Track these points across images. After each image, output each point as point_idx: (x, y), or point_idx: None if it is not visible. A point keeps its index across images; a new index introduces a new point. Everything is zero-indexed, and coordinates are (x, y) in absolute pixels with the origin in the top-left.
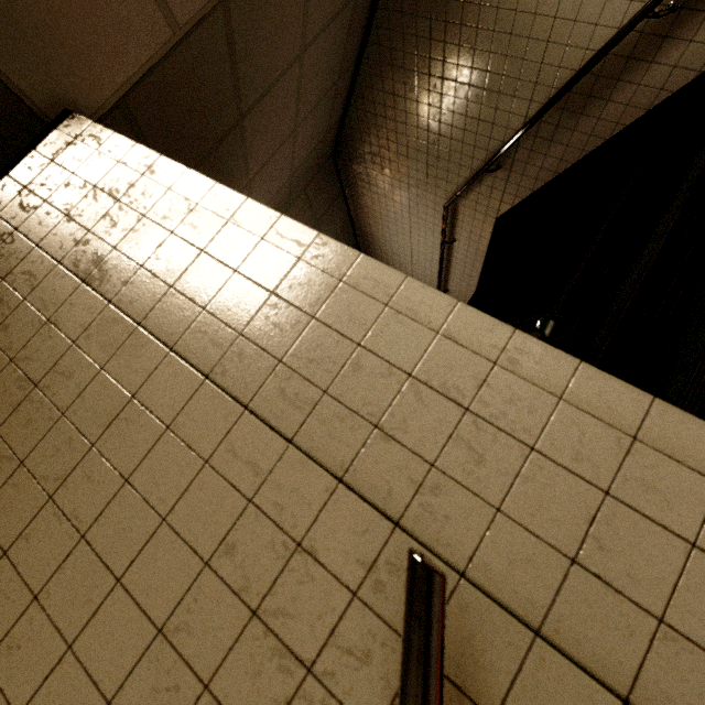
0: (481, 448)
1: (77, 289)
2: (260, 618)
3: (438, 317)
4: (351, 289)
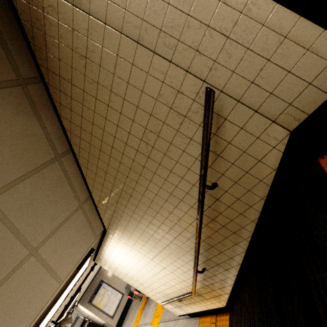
0: (231, 52)
1: (73, 10)
2: (172, 109)
3: None
4: None
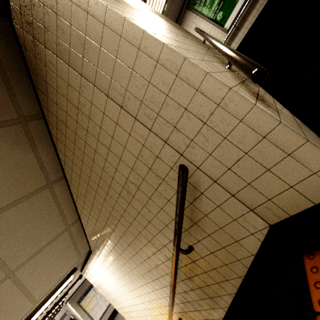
0: (208, 137)
1: (68, 70)
2: (151, 170)
3: (198, 82)
4: (162, 67)
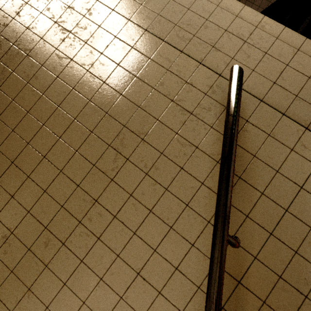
0: (249, 53)
1: None
2: (174, 102)
3: (237, 11)
4: None
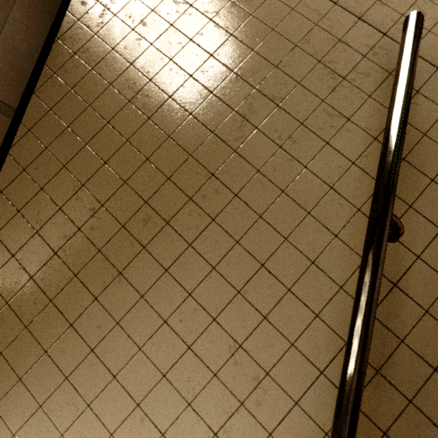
0: (425, 10)
1: None
2: (322, 63)
3: None
4: None
